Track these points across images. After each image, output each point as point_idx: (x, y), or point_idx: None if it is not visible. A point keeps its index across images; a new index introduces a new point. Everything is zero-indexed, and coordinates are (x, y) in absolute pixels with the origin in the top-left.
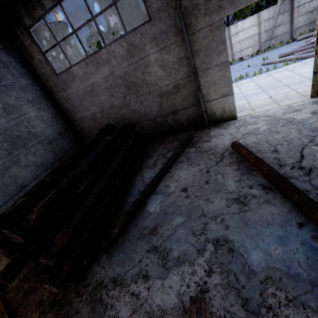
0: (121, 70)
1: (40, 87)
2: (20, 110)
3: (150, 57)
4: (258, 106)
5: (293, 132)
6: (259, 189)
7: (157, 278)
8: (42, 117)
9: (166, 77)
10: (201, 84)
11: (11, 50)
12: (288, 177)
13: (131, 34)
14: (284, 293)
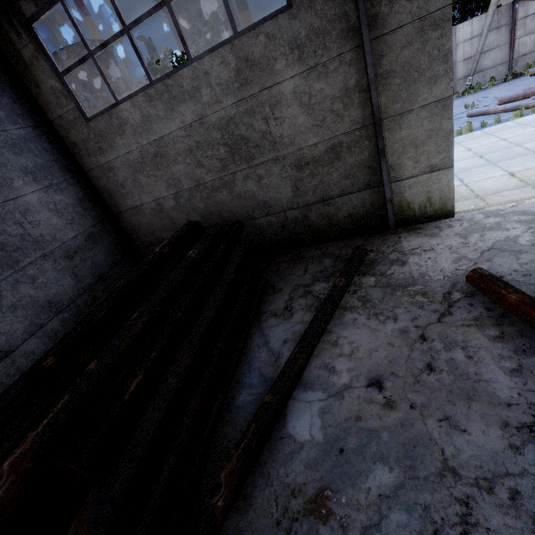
0: (220, 112)
1: (53, 145)
2: (7, 189)
3: (283, 86)
4: (490, 192)
5: None
6: None
7: None
8: (54, 204)
9: (314, 129)
10: (387, 145)
11: None
12: None
13: (247, 37)
14: None
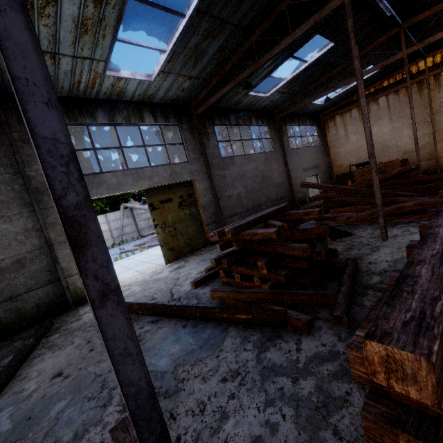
0: None
1: None
2: None
3: None
4: (128, 279)
5: (162, 284)
6: (149, 325)
7: None
8: None
9: (1, 250)
10: (60, 257)
11: None
12: None
13: None
14: (189, 364)
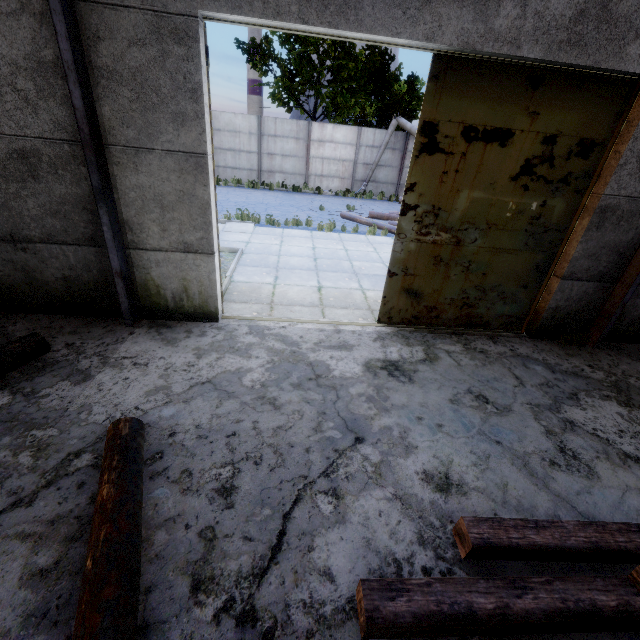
0: None
1: None
2: None
3: None
4: (286, 301)
5: (306, 418)
6: None
7: None
8: None
9: None
10: (120, 188)
11: None
12: None
13: None
14: None
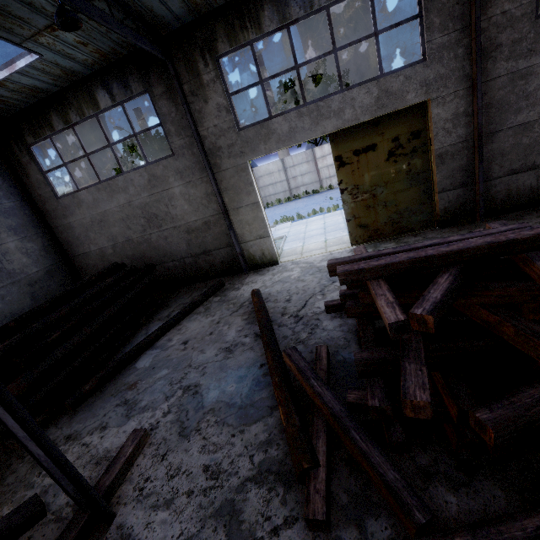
0: (141, 200)
1: (32, 211)
2: None
3: (174, 190)
4: (308, 250)
5: (314, 281)
6: (251, 337)
7: (115, 427)
8: (26, 249)
9: (194, 212)
10: (234, 223)
11: (0, 166)
12: (281, 325)
13: (153, 165)
14: (216, 418)
